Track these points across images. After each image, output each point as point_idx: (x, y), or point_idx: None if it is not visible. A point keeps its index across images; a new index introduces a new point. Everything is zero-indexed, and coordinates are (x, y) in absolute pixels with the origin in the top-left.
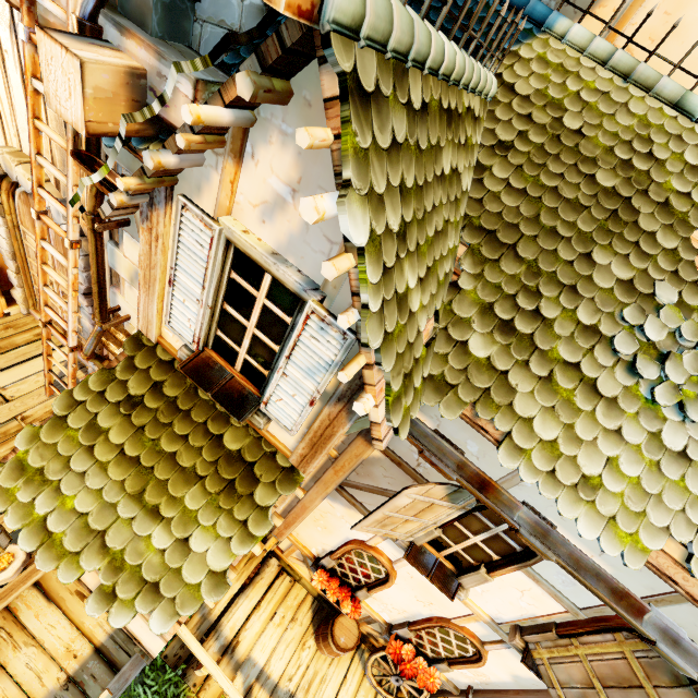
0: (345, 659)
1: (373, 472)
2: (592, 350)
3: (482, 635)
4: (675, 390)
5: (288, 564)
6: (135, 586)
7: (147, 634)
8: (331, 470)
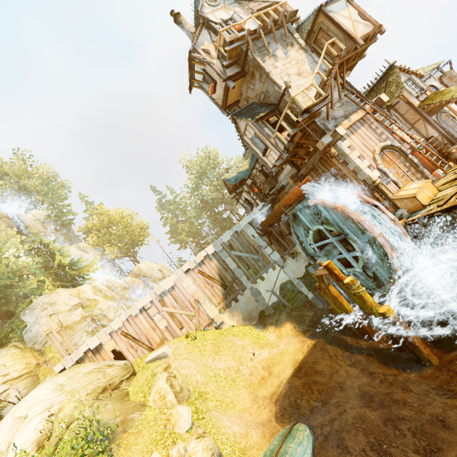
0: None
1: None
2: None
3: None
4: None
5: None
6: None
7: None
8: None
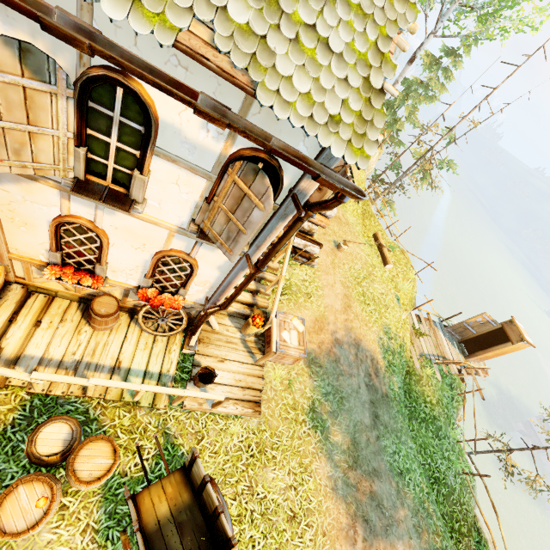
0: (122, 328)
1: None
2: None
3: (185, 248)
4: None
5: (38, 287)
6: None
7: None
8: None
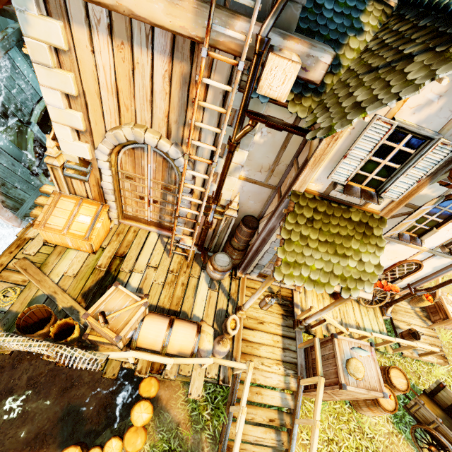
0: (349, 302)
1: None
2: None
3: (421, 258)
4: None
5: None
6: (354, 282)
7: (365, 295)
8: None
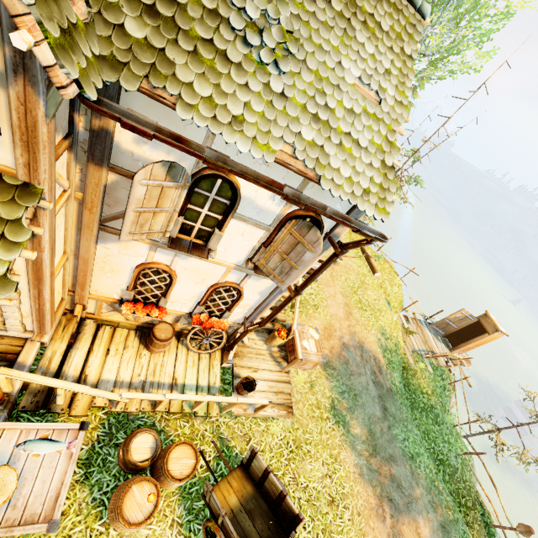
0: (172, 349)
1: (119, 197)
2: (219, 29)
3: (237, 280)
4: (271, 53)
5: (103, 320)
6: None
7: None
8: (85, 211)
